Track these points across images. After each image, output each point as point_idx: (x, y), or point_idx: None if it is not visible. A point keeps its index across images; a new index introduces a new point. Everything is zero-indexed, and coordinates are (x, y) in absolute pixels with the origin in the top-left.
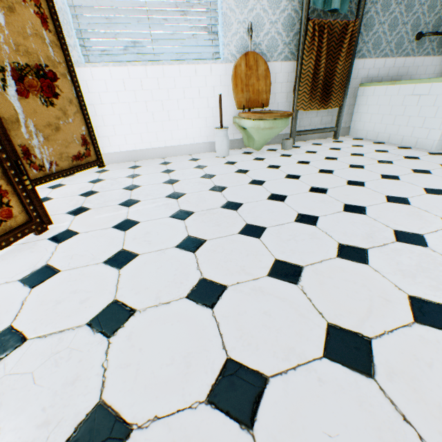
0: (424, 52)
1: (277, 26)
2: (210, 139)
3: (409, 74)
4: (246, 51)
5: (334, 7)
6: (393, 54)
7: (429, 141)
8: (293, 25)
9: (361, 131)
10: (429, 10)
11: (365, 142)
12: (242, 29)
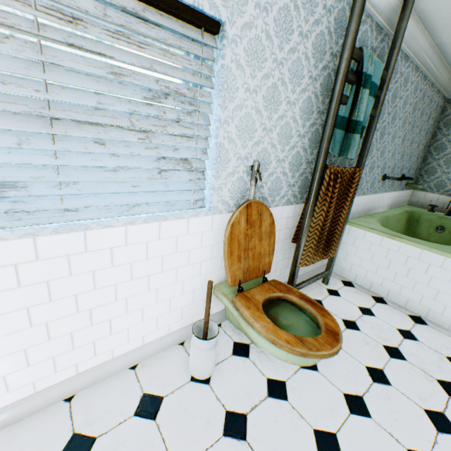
0: (384, 189)
1: (284, 164)
2: (173, 327)
3: (374, 207)
4: (243, 195)
5: (351, 156)
6: (368, 191)
7: (445, 318)
8: (299, 164)
9: (348, 271)
10: (391, 156)
11: (364, 296)
12: (243, 166)
